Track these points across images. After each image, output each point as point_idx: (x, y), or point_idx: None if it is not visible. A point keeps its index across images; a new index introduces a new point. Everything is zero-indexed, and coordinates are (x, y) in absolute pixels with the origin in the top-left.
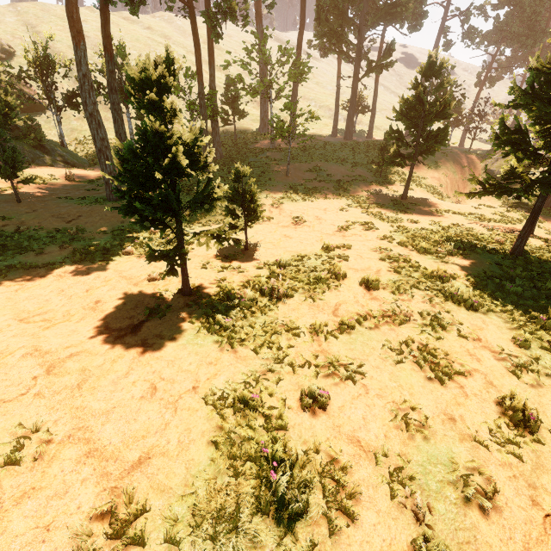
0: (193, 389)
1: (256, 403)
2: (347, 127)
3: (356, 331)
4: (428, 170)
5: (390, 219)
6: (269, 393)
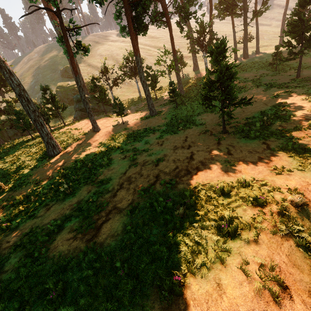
0: (264, 149)
1: (297, 145)
2: (244, 52)
3: None
4: (306, 58)
5: (299, 86)
6: (297, 145)
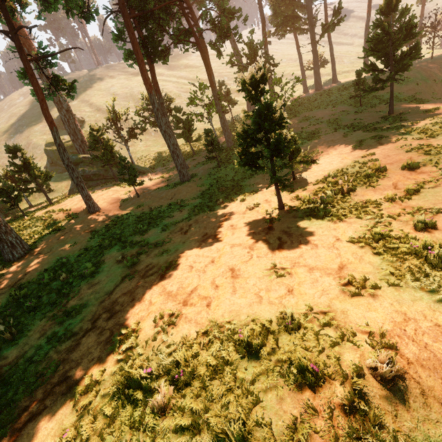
0: (337, 240)
1: (388, 232)
2: (316, 81)
3: (422, 192)
4: (400, 86)
5: (392, 128)
6: (388, 230)
